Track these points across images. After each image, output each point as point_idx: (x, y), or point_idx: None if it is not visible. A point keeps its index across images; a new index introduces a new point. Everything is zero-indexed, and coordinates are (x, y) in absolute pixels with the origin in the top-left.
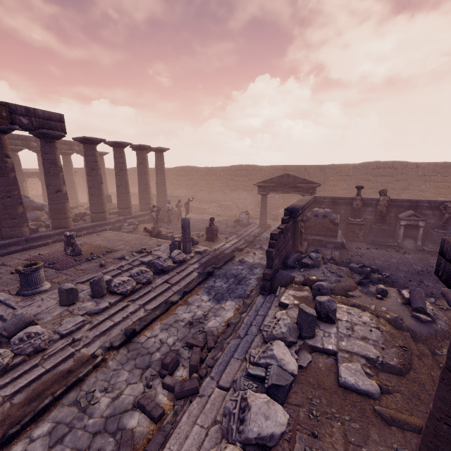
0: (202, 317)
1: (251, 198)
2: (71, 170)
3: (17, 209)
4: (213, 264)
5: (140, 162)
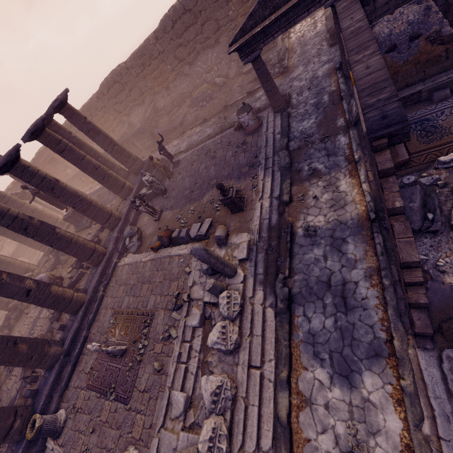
0: (356, 450)
1: (225, 54)
2: (17, 202)
3: (21, 351)
4: (275, 267)
5: (59, 151)
